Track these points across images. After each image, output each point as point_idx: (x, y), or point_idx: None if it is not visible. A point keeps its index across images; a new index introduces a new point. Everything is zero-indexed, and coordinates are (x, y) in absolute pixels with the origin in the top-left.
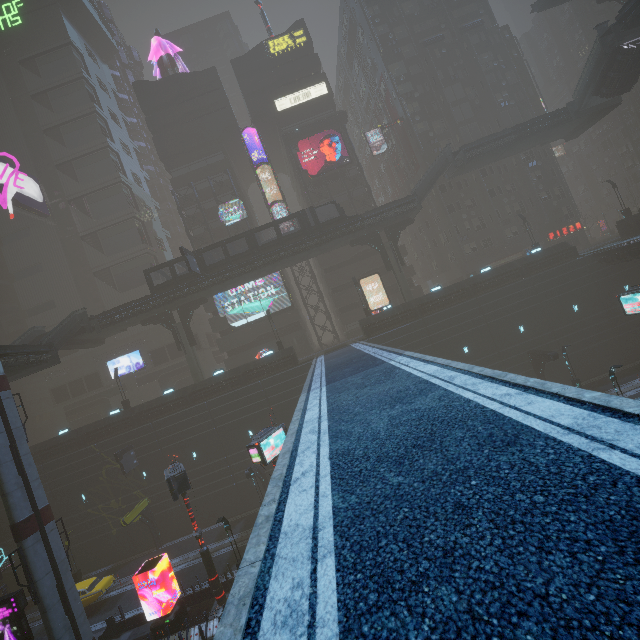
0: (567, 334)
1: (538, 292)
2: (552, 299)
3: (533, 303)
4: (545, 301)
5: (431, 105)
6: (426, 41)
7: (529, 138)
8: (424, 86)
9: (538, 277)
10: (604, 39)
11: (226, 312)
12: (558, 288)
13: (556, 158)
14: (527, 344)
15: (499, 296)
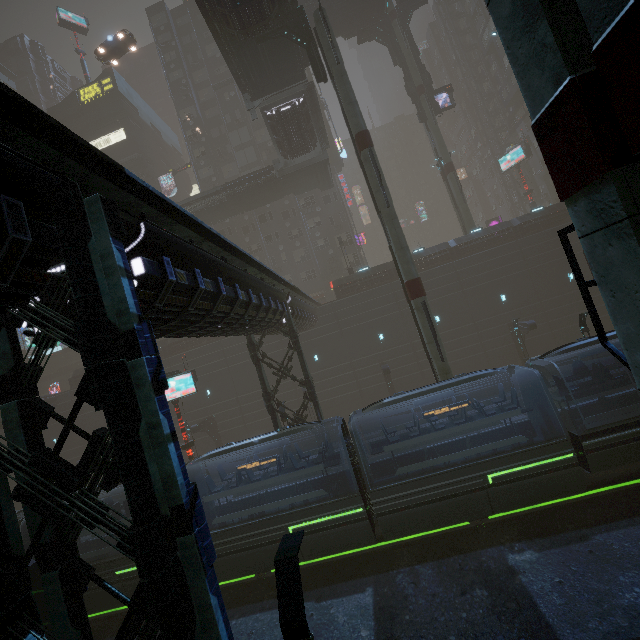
0: (252, 401)
1: (228, 356)
2: (238, 364)
3: (220, 367)
4: (232, 366)
5: (225, 148)
6: (215, 85)
7: (248, 194)
8: (220, 129)
9: (227, 341)
10: (252, 105)
11: (26, 345)
12: (246, 353)
13: (346, 202)
14: (211, 408)
15: (188, 358)
